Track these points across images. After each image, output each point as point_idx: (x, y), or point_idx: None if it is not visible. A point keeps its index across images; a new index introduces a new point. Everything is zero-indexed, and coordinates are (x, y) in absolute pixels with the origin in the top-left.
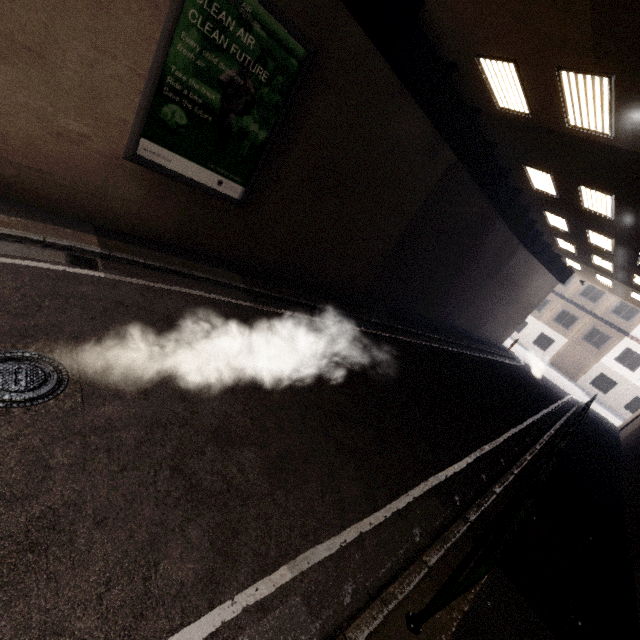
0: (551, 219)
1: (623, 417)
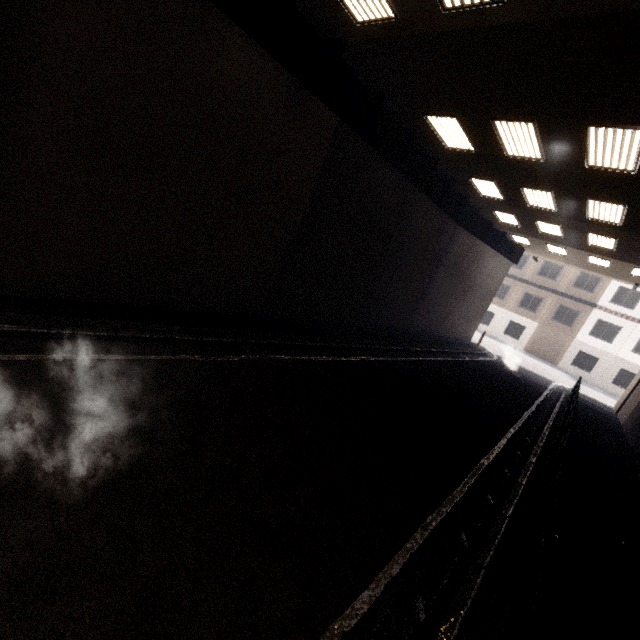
0: (480, 187)
1: (614, 393)
